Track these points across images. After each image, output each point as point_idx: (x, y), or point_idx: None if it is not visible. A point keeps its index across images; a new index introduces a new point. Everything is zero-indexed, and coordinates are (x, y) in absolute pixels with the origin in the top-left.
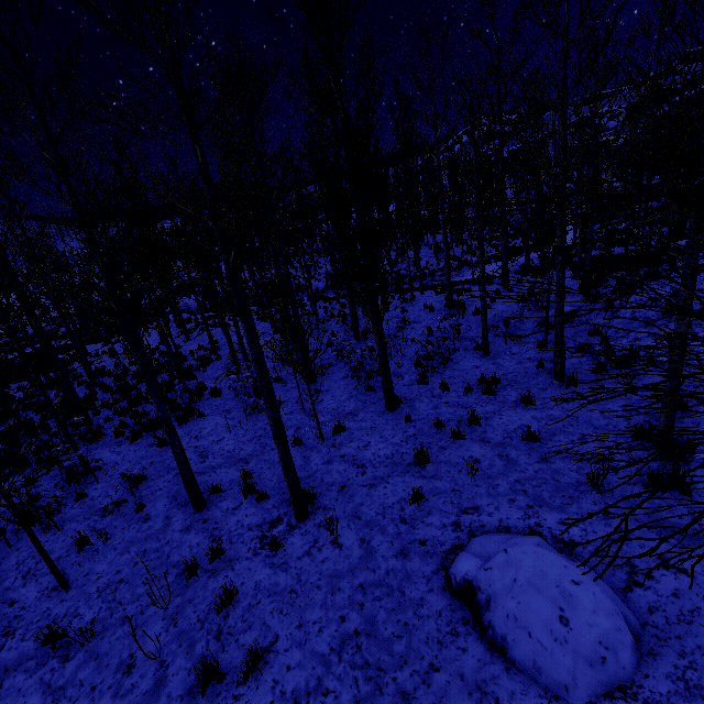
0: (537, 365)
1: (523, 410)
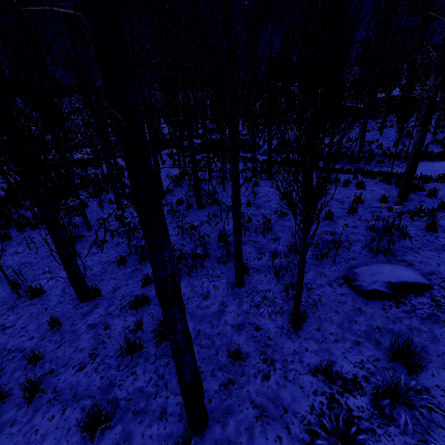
0: (230, 354)
1: (77, 433)
